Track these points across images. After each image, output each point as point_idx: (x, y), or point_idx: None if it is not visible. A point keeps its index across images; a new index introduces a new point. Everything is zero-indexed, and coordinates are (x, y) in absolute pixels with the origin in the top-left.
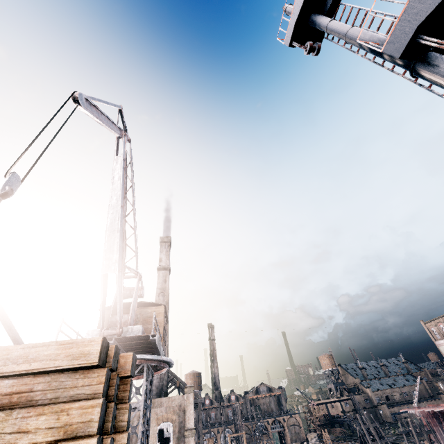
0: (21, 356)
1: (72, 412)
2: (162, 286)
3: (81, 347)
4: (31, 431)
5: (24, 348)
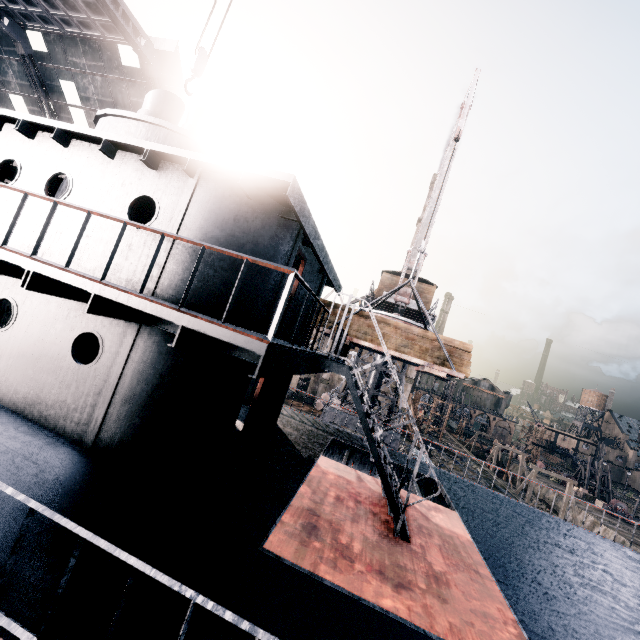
0: (449, 341)
1: (464, 361)
2: None
3: (466, 345)
4: (454, 361)
5: (450, 339)
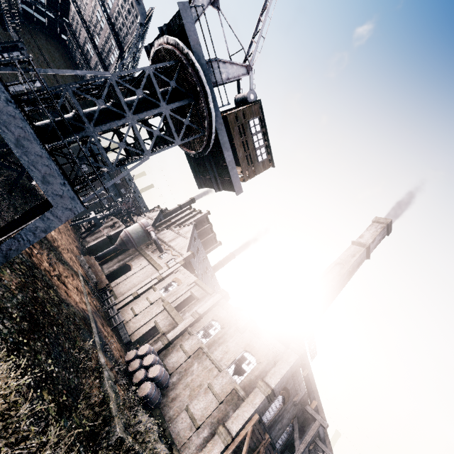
0: None
1: None
2: (346, 258)
3: None
4: None
5: None
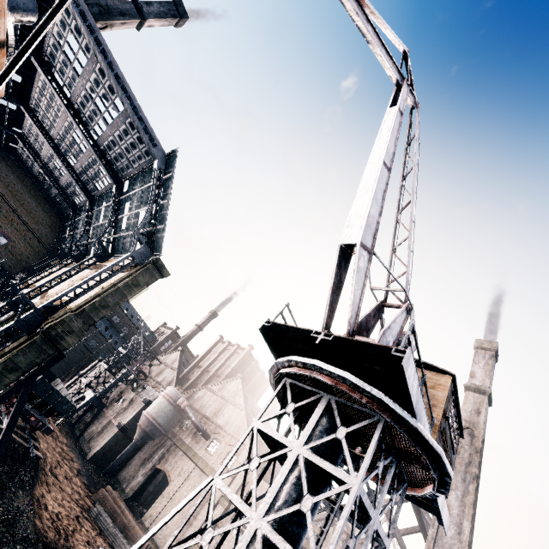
0: None
1: None
2: (471, 417)
3: None
4: None
5: None
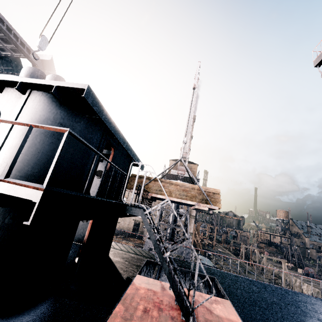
0: (207, 189)
1: (217, 199)
2: None
3: (216, 190)
4: (211, 200)
5: (207, 188)
